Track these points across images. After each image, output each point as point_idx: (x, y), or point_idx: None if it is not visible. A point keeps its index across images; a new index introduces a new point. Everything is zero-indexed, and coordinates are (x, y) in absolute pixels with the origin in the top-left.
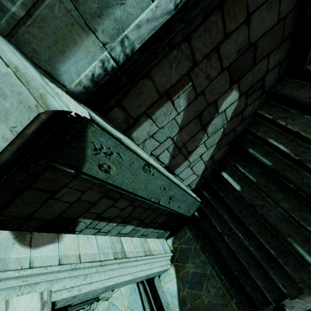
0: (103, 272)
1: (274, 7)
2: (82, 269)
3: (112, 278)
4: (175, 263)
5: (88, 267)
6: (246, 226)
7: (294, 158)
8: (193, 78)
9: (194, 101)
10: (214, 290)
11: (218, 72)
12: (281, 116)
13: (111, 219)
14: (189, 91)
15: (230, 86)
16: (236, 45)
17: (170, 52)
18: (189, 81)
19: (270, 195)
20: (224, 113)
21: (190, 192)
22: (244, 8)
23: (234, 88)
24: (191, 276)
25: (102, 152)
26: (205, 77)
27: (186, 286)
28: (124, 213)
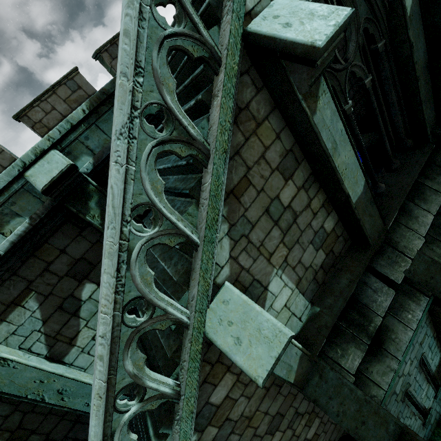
0: None
1: (83, 241)
2: None
3: None
4: None
5: None
6: None
7: None
8: (35, 289)
9: (46, 300)
10: None
11: (58, 279)
12: None
13: None
14: (36, 296)
15: (80, 283)
16: (64, 263)
17: (4, 283)
18: (31, 291)
19: None
20: (92, 299)
21: (91, 382)
22: (55, 249)
23: (86, 282)
24: None
25: None
26: (47, 285)
27: None
28: (11, 423)
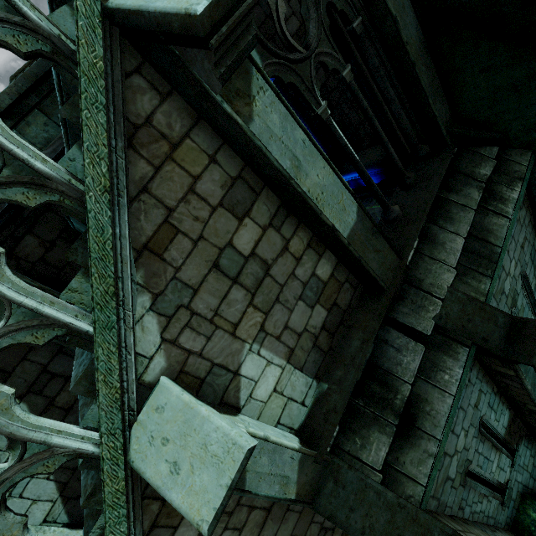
0: None
1: None
2: None
3: None
4: None
5: None
6: None
7: None
8: None
9: None
10: None
11: None
12: None
13: None
14: None
15: None
16: None
17: None
18: None
19: None
20: None
21: None
22: None
23: None
24: None
25: None
26: None
27: None
28: None
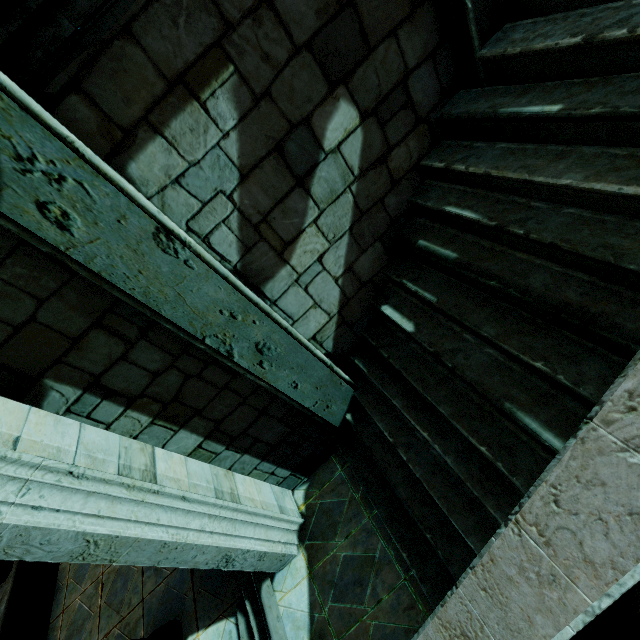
0: (81, 496)
1: None
2: (13, 466)
3: (108, 520)
4: (307, 541)
5: (30, 465)
6: (436, 412)
7: (489, 225)
8: (235, 58)
9: (255, 112)
10: (389, 596)
11: (288, 52)
12: (459, 158)
13: (130, 399)
14: (234, 84)
15: (329, 91)
16: None
17: None
18: (226, 61)
19: (463, 320)
20: (340, 156)
21: (310, 345)
22: None
23: (342, 96)
24: (340, 568)
25: (39, 169)
26: (262, 60)
27: (330, 596)
28: (162, 389)
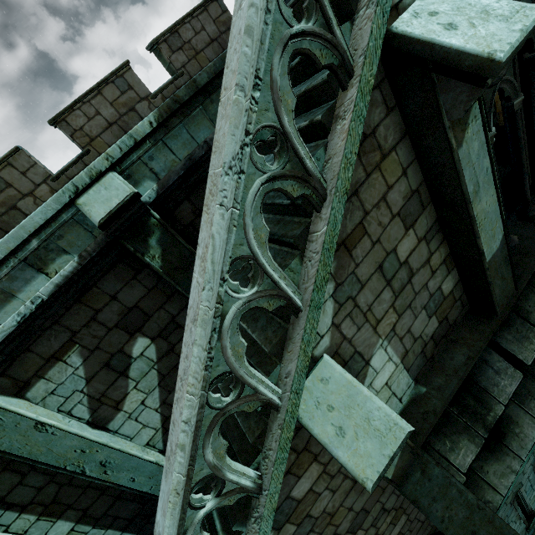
0: None
1: (137, 285)
2: None
3: None
4: None
5: None
6: None
7: None
8: (79, 341)
9: (92, 356)
10: None
11: (106, 331)
12: None
13: (23, 506)
14: (79, 350)
15: (131, 336)
16: (114, 312)
17: (44, 333)
18: (75, 344)
19: None
20: (144, 357)
21: (139, 454)
22: (104, 295)
23: (139, 336)
24: None
25: None
26: (93, 338)
27: None
28: (45, 496)
